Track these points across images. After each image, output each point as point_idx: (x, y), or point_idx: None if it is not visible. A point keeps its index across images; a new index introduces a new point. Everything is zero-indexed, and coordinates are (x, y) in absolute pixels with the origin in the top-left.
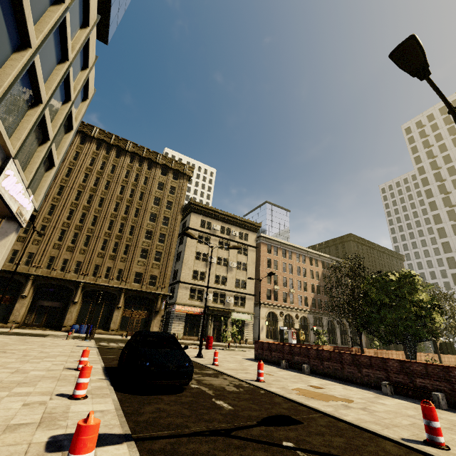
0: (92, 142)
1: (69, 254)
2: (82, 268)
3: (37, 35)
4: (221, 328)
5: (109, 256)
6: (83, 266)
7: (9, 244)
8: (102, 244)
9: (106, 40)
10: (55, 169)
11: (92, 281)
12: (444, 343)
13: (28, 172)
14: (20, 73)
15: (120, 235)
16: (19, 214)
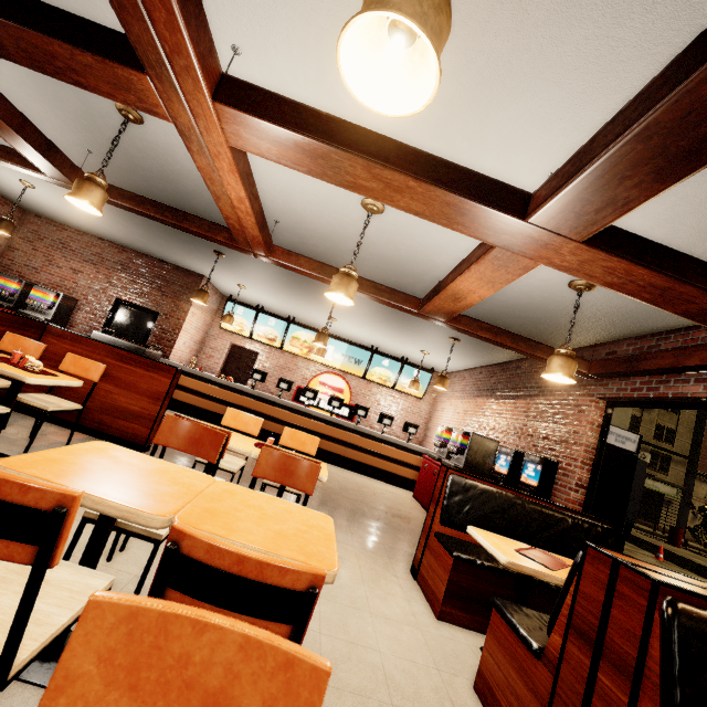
0: None
1: None
2: None
3: None
4: None
5: None
6: None
7: None
8: None
9: None
10: None
11: None
12: None
13: None
14: None
15: None
16: None
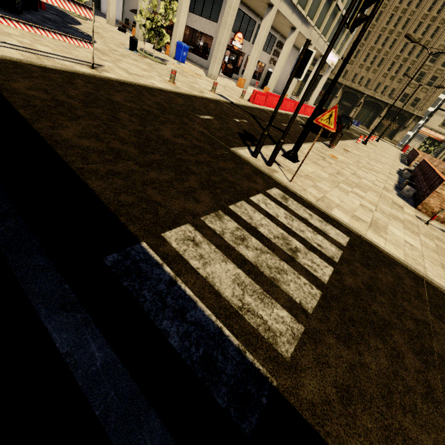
0: None
1: (365, 73)
2: (369, 84)
3: (344, 3)
4: None
5: (390, 77)
6: (370, 82)
7: (327, 76)
8: (390, 65)
9: None
10: (353, 35)
11: (371, 95)
12: None
13: (337, 47)
14: (335, 24)
15: (406, 58)
16: (331, 65)
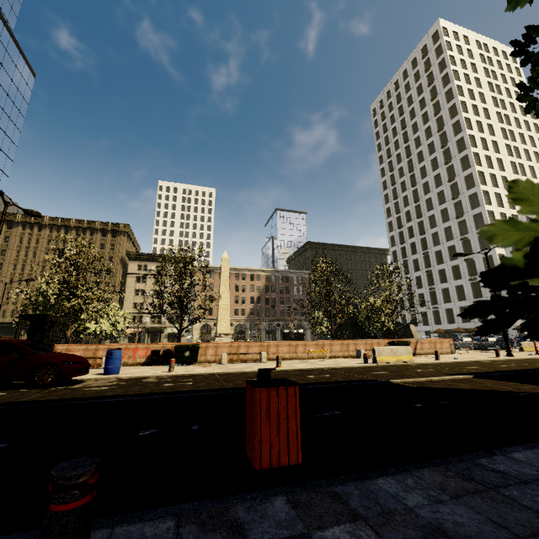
0: (46, 228)
1: None
2: None
3: None
4: (158, 340)
5: None
6: None
7: None
8: None
9: (2, 192)
10: None
11: None
12: (289, 334)
13: None
14: None
15: None
16: None
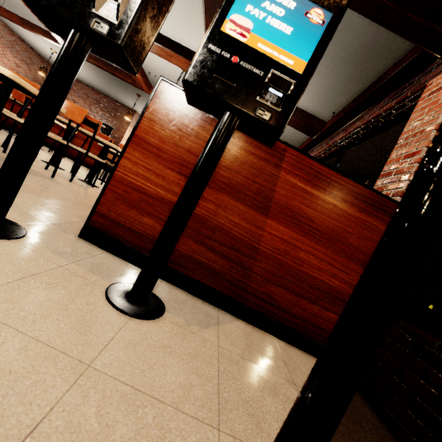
0: None
1: None
2: None
3: None
4: None
5: None
6: None
7: None
8: None
9: None
10: None
11: None
12: None
13: None
14: None
15: None
16: None
